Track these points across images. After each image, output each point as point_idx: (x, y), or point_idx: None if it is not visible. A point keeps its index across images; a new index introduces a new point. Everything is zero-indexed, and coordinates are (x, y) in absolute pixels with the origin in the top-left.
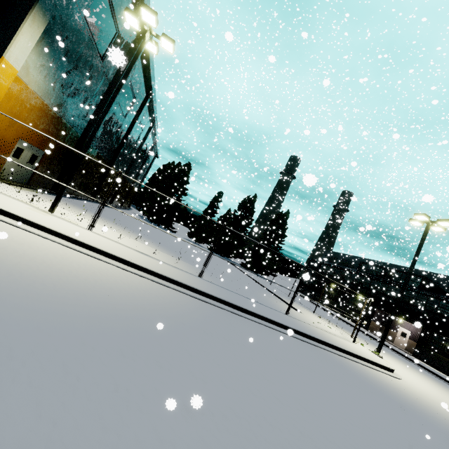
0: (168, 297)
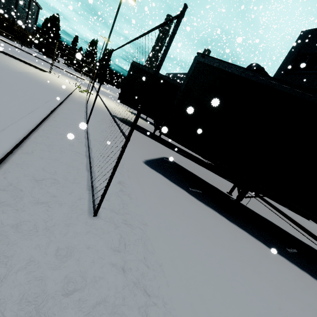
0: (0, 41)
